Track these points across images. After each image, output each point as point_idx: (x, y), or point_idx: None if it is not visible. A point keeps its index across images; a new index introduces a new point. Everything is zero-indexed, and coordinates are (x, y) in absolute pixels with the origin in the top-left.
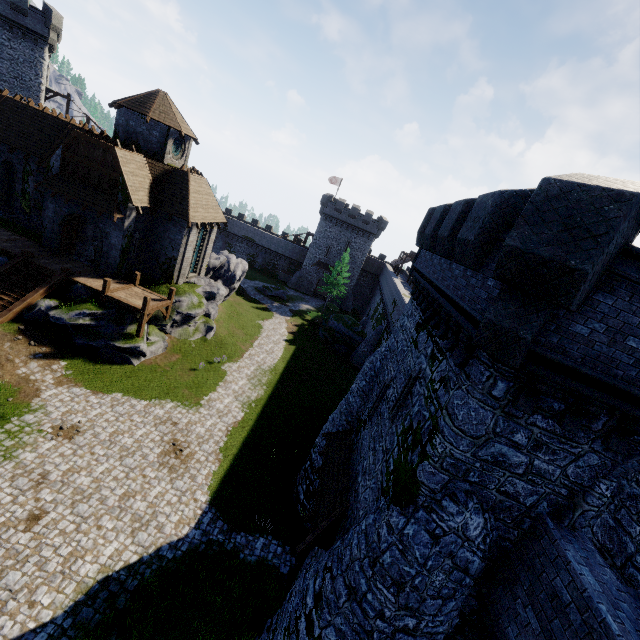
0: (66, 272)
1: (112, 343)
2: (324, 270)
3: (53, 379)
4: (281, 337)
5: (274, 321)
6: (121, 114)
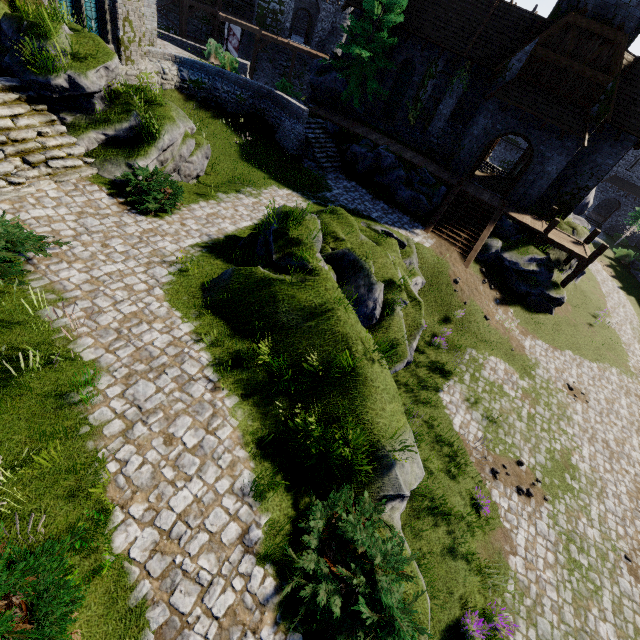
0: (504, 207)
1: (547, 292)
2: (619, 189)
3: (516, 328)
4: (612, 283)
5: None
6: None
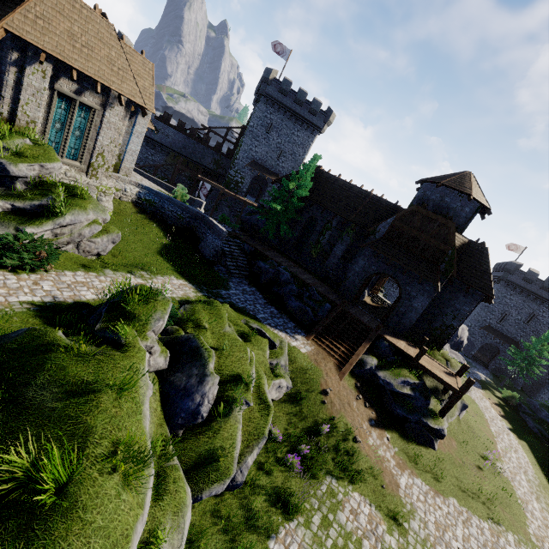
0: (379, 329)
1: (424, 420)
2: (494, 336)
3: (392, 457)
4: (502, 423)
5: (475, 394)
6: (436, 191)
